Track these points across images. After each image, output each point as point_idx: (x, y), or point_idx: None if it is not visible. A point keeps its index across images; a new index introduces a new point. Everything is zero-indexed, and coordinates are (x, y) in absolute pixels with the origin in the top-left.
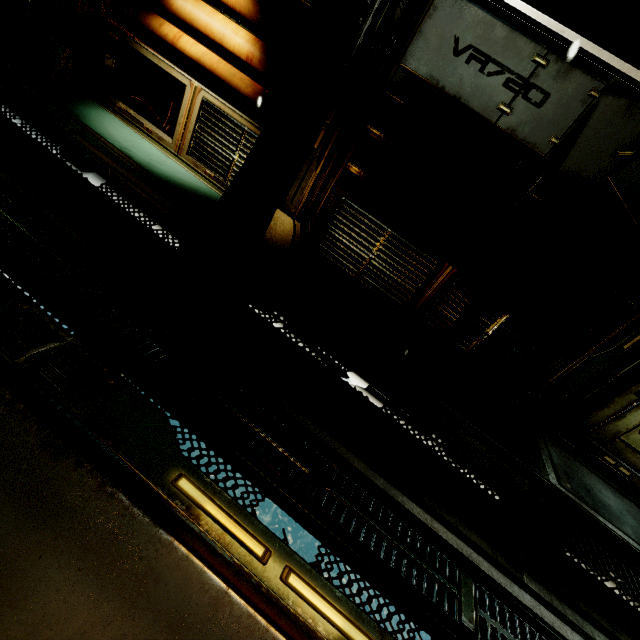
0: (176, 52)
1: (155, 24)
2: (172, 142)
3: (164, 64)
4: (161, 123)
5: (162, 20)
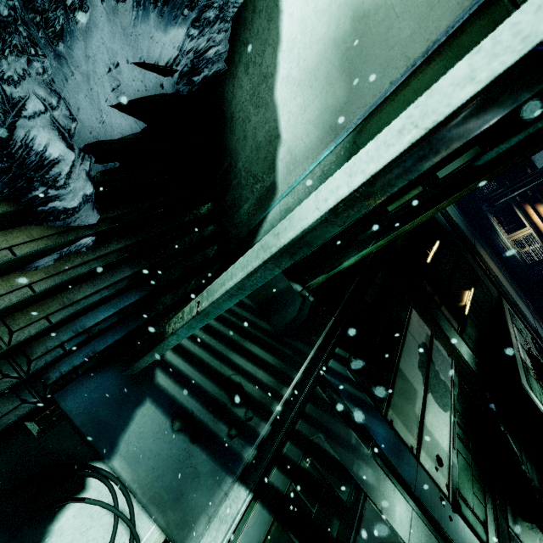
0: (529, 217)
1: (527, 208)
2: (508, 236)
3: (523, 219)
4: (504, 227)
5: (529, 207)
